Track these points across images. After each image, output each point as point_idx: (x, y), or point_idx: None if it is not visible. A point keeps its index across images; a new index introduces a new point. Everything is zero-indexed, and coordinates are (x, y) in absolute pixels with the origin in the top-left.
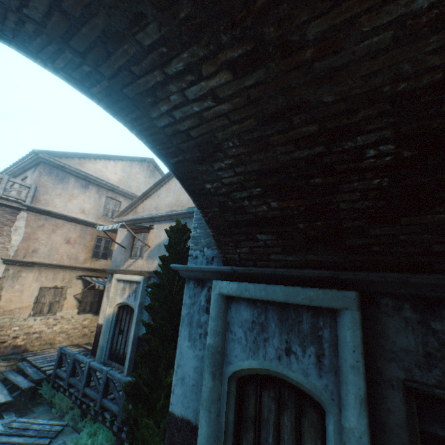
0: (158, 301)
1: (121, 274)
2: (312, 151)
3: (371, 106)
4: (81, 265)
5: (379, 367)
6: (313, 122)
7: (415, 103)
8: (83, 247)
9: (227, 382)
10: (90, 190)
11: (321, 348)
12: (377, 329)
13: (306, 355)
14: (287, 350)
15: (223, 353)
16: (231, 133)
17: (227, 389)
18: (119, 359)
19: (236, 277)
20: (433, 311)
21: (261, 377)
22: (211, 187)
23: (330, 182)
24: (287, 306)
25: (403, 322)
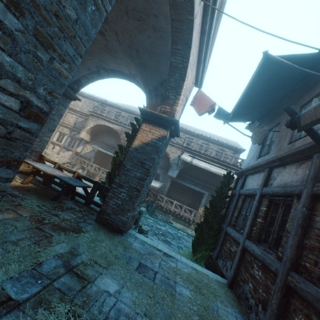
0: None
1: None
2: None
3: None
4: None
5: None
6: None
7: None
8: None
9: None
10: None
11: None
12: None
13: None
14: None
15: None
16: None
17: None
18: None
19: None
20: None
21: None
22: None
23: None
24: None
25: None
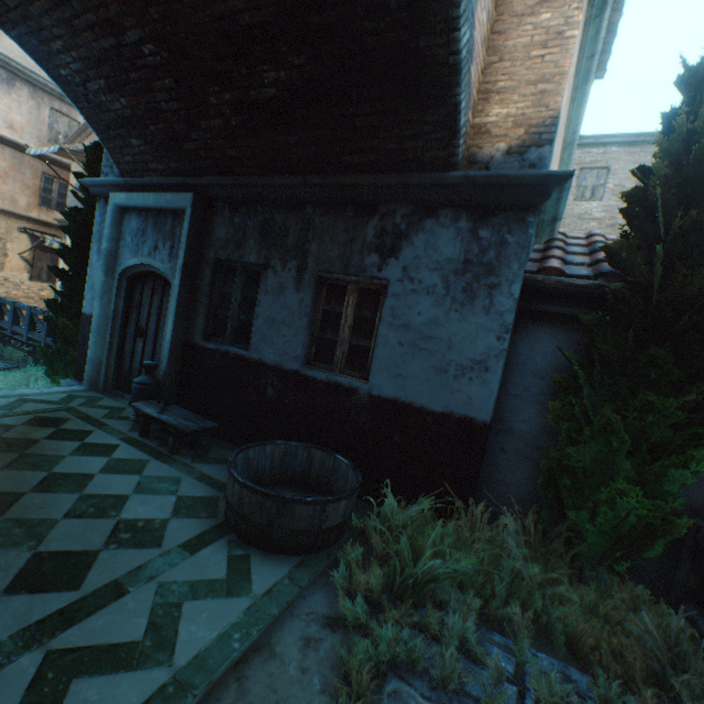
0: (77, 225)
1: None
2: (111, 43)
3: (114, 5)
4: (23, 213)
5: (205, 253)
6: (90, 11)
7: (135, 8)
8: (21, 187)
9: (118, 279)
10: (17, 90)
11: (174, 242)
12: (210, 227)
13: (166, 249)
14: (156, 248)
15: (117, 257)
16: (41, 11)
17: (118, 284)
18: None
19: (133, 192)
20: (238, 210)
21: (145, 276)
22: (67, 75)
23: (144, 80)
24: (161, 214)
25: (223, 220)
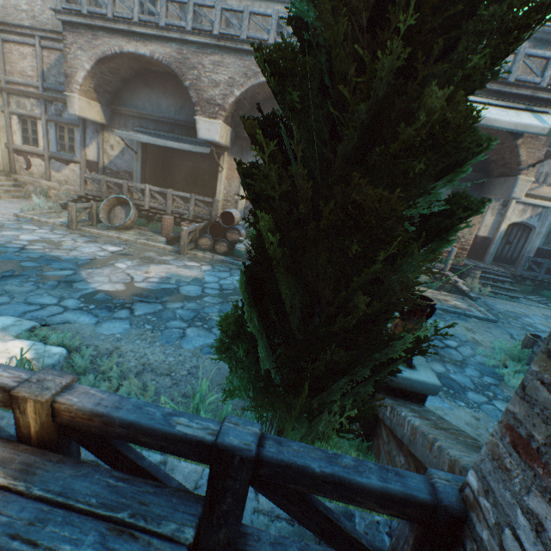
0: None
1: (526, 198)
2: None
3: None
4: None
5: None
6: None
7: None
8: None
9: None
10: None
11: None
12: None
13: None
14: None
15: None
16: None
17: None
18: (506, 261)
19: None
20: None
21: None
22: None
23: None
24: None
25: None
